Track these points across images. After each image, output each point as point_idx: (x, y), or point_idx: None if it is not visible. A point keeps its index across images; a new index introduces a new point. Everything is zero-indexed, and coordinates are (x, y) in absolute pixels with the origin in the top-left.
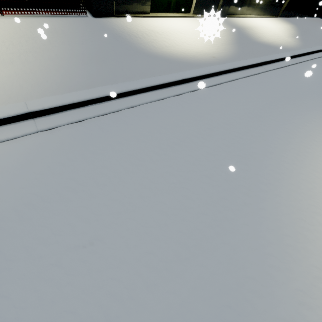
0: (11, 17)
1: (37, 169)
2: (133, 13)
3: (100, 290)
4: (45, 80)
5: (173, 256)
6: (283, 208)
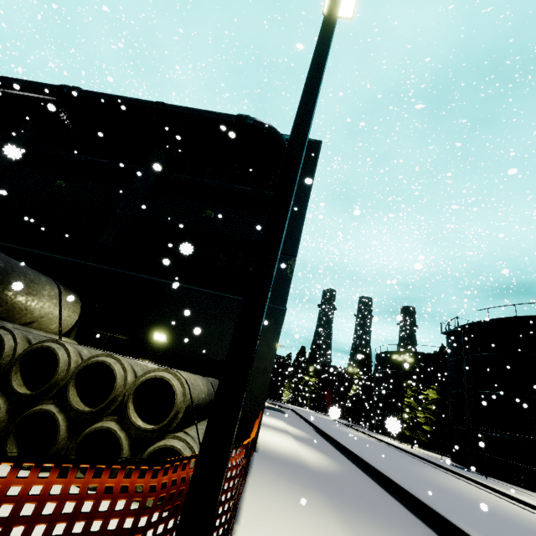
0: (249, 478)
1: None
2: None
3: None
4: None
5: None
6: None
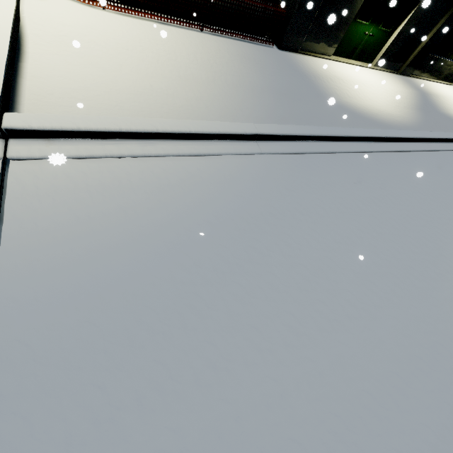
0: (208, 34)
1: (268, 186)
2: (315, 53)
3: (339, 295)
4: (244, 106)
5: (390, 291)
6: None
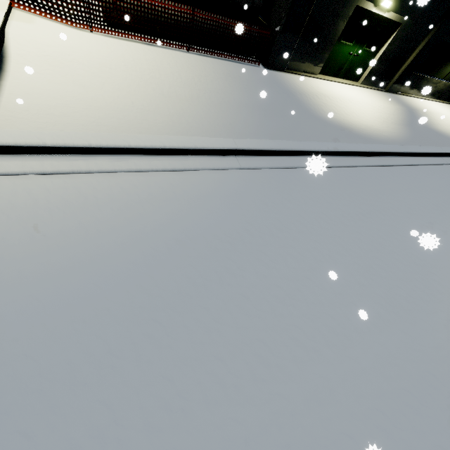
0: (195, 54)
1: (246, 202)
2: (301, 72)
3: (318, 319)
4: (228, 121)
5: (376, 314)
6: None
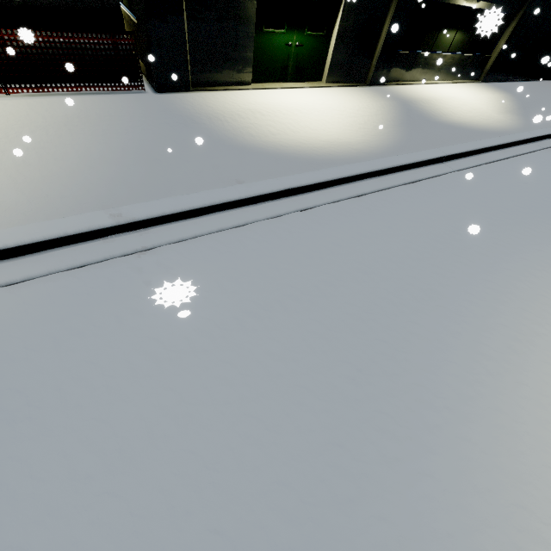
0: (21, 97)
1: None
2: (222, 85)
3: None
4: (44, 193)
5: None
6: (475, 474)
